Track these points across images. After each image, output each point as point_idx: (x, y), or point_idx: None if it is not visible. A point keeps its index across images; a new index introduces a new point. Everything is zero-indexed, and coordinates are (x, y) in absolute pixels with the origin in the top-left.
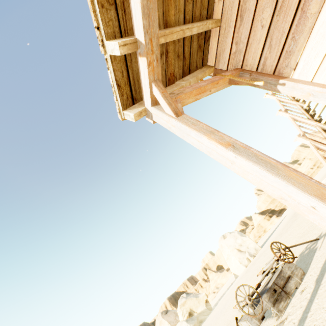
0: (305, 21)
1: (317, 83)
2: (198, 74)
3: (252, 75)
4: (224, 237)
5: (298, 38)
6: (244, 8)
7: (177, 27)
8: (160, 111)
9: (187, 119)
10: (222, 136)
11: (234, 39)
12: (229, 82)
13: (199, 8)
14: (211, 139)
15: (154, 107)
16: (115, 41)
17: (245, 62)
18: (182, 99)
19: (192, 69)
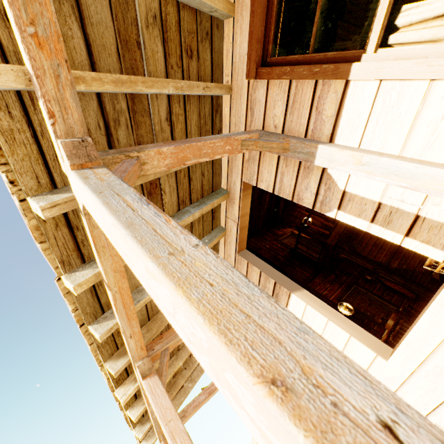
0: None
1: None
2: None
3: None
4: None
5: None
6: None
7: (182, 376)
8: None
9: None
10: None
11: None
12: None
13: None
14: None
15: None
16: (139, 431)
17: None
18: (184, 421)
19: None
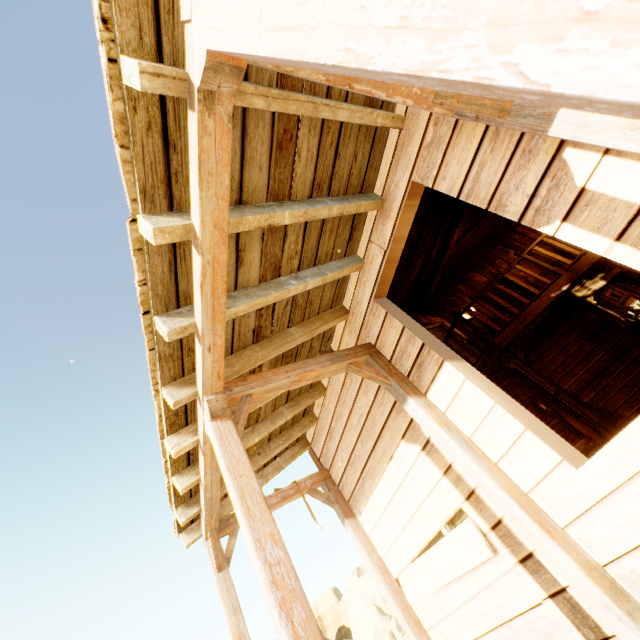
0: (364, 489)
1: (370, 542)
2: (284, 463)
3: (330, 493)
4: (359, 573)
5: (361, 496)
6: (332, 433)
7: (253, 462)
8: (209, 555)
9: (225, 580)
10: (240, 621)
11: (325, 444)
12: (307, 492)
13: (292, 420)
14: (230, 623)
15: (207, 543)
16: (182, 513)
17: (331, 470)
18: None
19: (280, 453)
